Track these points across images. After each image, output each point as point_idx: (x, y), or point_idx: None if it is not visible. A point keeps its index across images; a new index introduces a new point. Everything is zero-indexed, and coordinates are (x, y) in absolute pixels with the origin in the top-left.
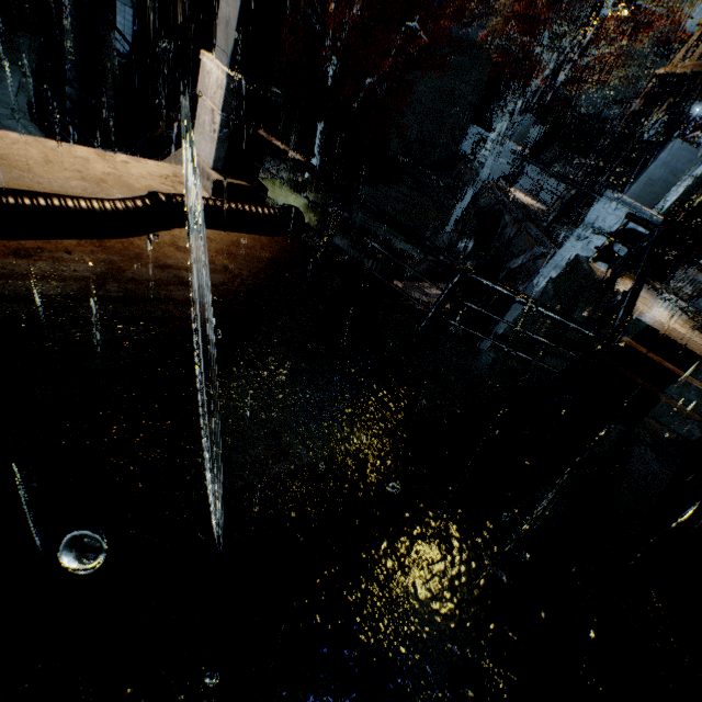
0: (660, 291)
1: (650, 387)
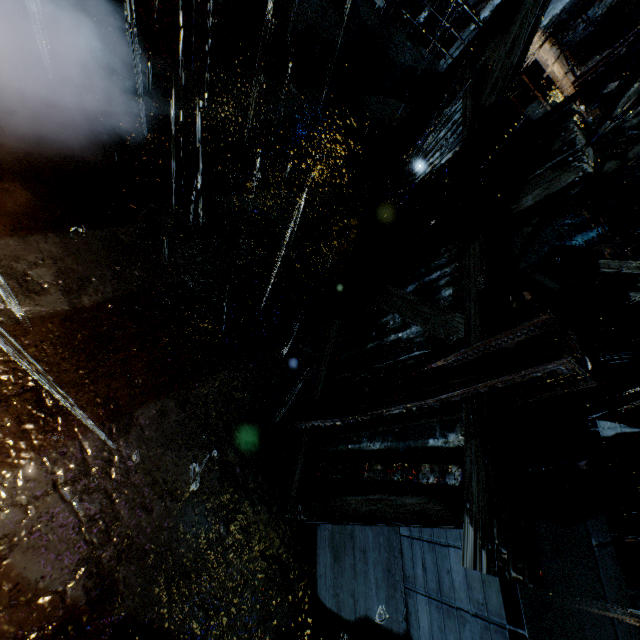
0: (568, 60)
1: (517, 105)
